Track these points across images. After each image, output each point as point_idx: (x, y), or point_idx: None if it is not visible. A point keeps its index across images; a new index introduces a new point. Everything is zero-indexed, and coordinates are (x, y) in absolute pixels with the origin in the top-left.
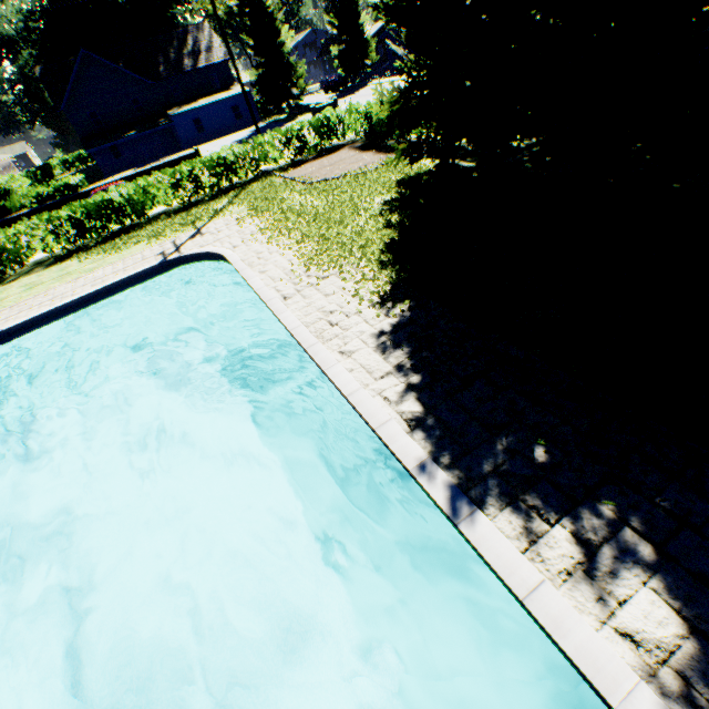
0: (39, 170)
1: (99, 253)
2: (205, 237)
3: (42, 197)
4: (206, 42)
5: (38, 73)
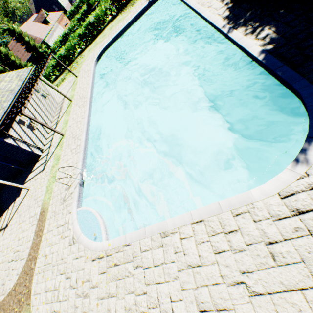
0: None
1: (126, 9)
2: None
3: None
4: None
5: None
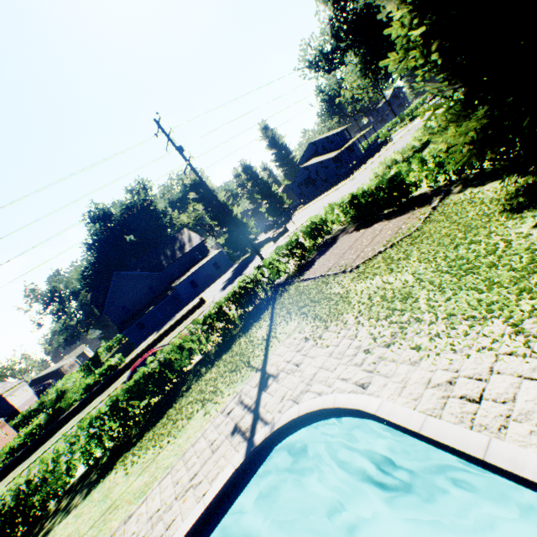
0: (90, 360)
1: (146, 447)
2: (283, 380)
3: (90, 385)
4: (187, 237)
5: (89, 298)
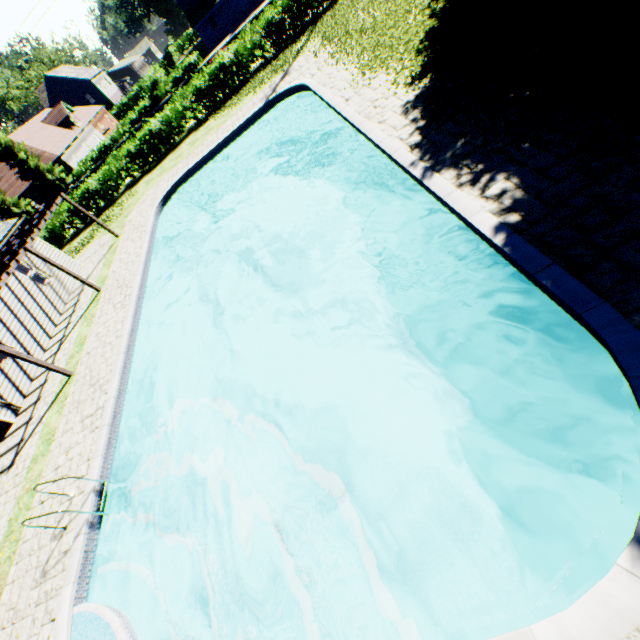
0: (164, 60)
1: (224, 111)
2: (291, 76)
3: (176, 81)
4: None
5: None
